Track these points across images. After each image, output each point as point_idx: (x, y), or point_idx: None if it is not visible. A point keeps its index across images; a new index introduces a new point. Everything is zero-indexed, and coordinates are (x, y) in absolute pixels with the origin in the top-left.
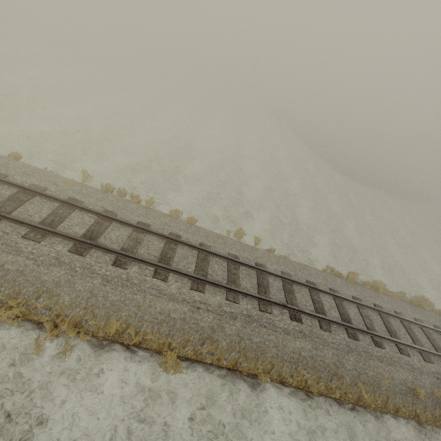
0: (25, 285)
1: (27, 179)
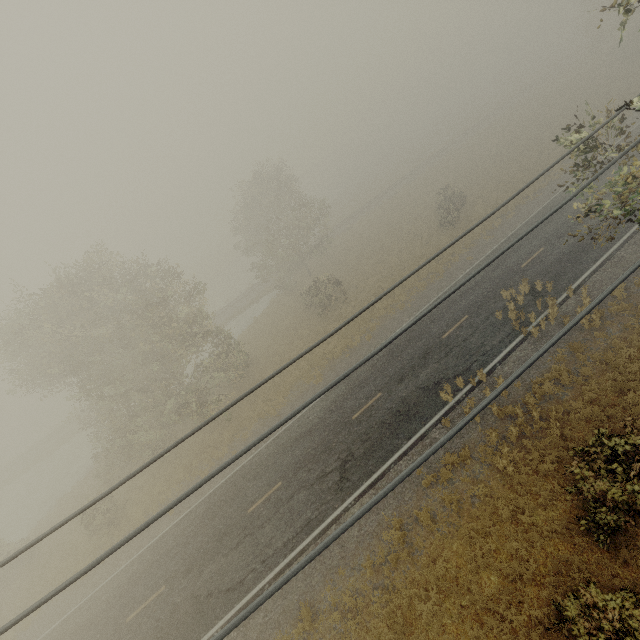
0: None
1: None
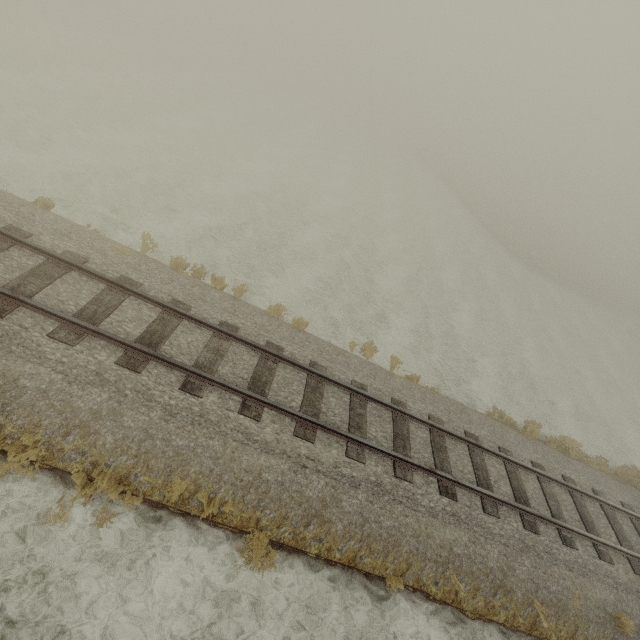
0: (48, 414)
1: (60, 242)
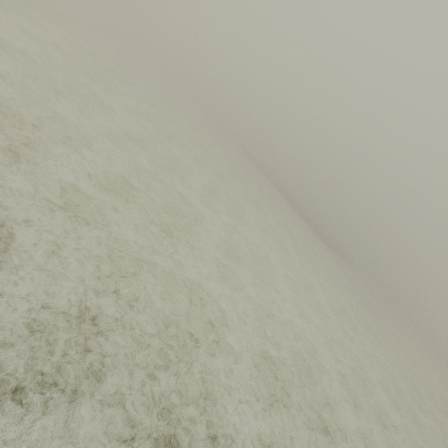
0: None
1: None
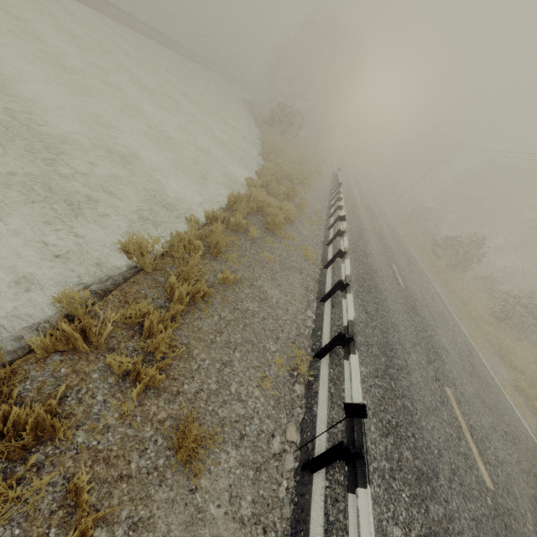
0: None
1: None
